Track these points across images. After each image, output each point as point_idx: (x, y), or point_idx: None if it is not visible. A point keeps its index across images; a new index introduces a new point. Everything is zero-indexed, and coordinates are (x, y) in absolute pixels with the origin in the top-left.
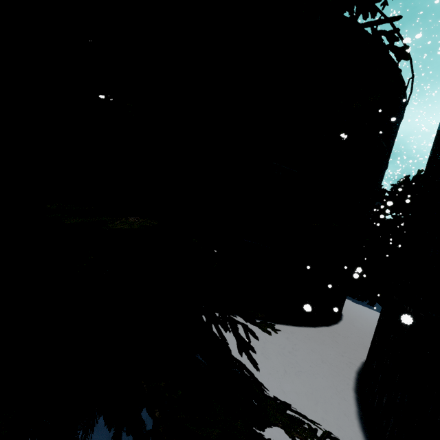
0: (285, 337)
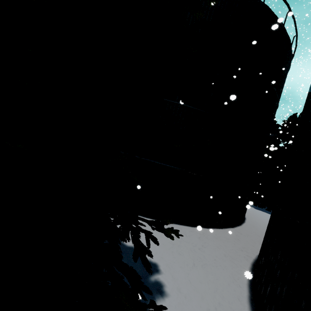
0: (198, 237)
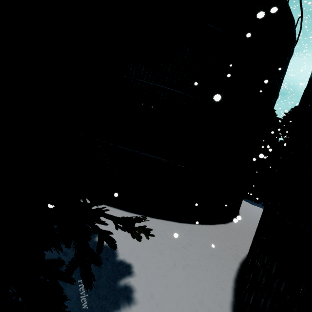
0: (184, 233)
